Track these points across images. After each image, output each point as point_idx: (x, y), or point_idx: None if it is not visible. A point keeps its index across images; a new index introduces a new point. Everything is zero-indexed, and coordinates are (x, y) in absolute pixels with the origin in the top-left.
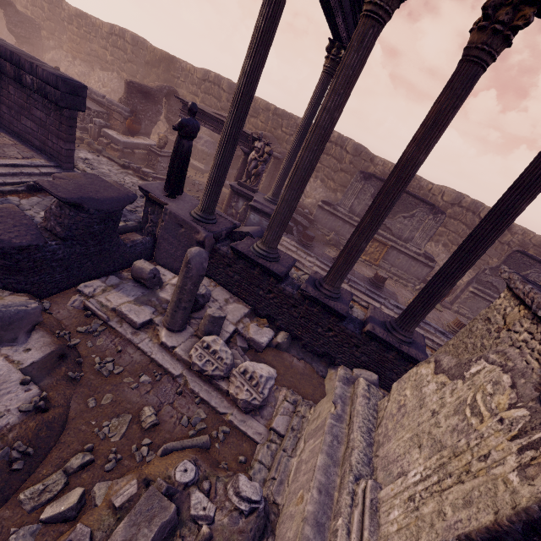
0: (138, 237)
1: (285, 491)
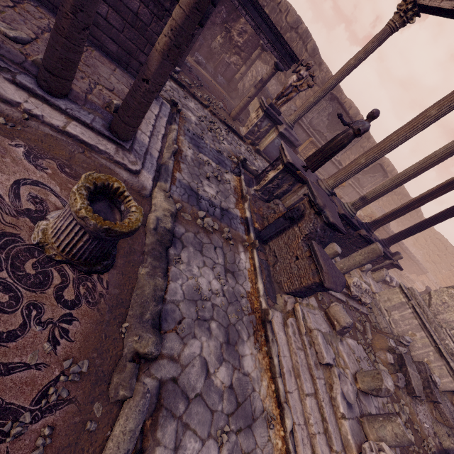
0: (249, 190)
1: (393, 330)
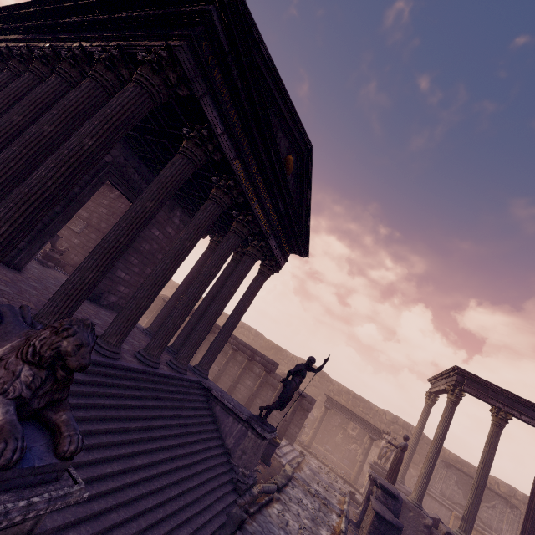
0: (355, 510)
1: None
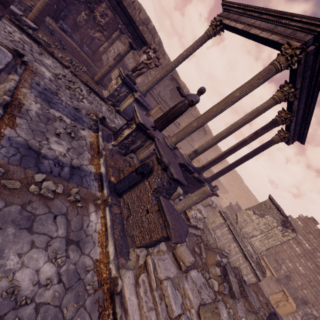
0: (107, 145)
1: (217, 244)
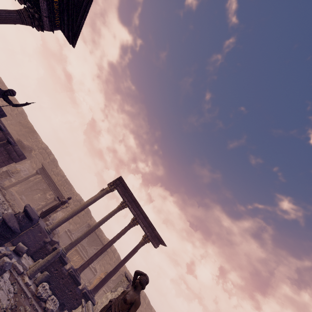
0: None
1: None
